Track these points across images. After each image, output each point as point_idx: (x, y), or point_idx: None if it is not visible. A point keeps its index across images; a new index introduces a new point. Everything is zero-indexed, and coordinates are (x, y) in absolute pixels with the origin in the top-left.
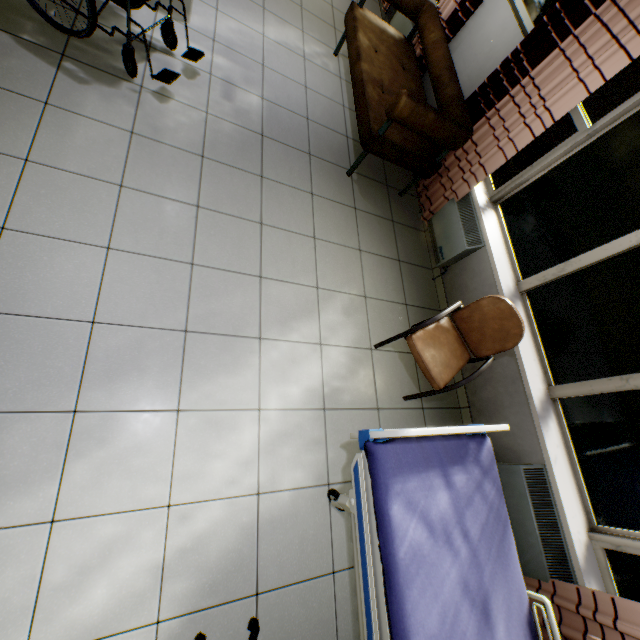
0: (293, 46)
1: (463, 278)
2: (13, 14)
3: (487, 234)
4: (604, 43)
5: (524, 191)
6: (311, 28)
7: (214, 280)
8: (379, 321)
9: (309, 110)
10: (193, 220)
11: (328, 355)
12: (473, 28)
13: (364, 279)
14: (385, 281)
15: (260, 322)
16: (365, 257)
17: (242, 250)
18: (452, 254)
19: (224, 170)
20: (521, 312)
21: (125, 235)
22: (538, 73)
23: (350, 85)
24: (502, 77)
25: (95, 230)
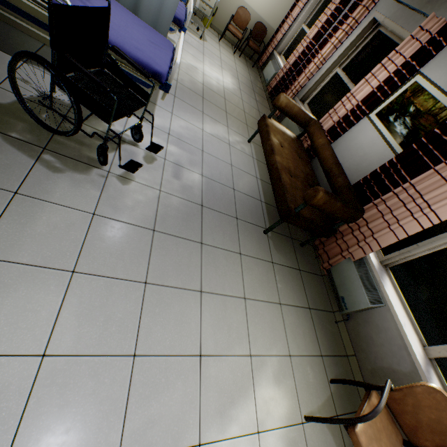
0: (222, 136)
1: (367, 329)
2: (8, 116)
3: (389, 298)
4: None
5: (412, 262)
6: (232, 125)
7: (155, 371)
8: (304, 382)
9: (234, 182)
10: (140, 299)
11: (266, 445)
12: (347, 138)
13: (287, 334)
14: (302, 333)
15: (200, 419)
16: (285, 310)
17: (184, 325)
18: (355, 307)
19: (171, 241)
20: (437, 382)
21: (66, 332)
22: (416, 182)
23: (259, 162)
24: (383, 177)
25: (33, 333)
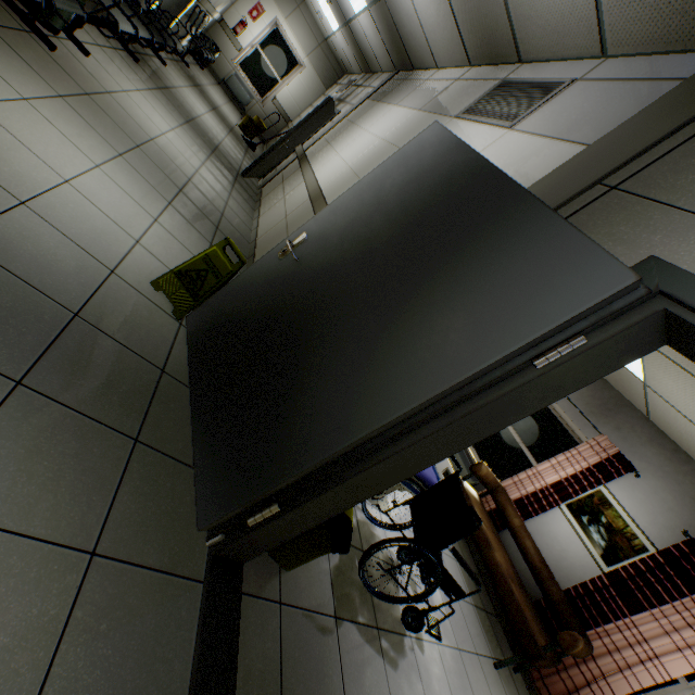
0: None
1: None
2: (347, 585)
3: None
4: (691, 634)
5: None
6: None
7: None
8: None
9: None
10: None
11: None
12: (536, 517)
13: None
14: None
15: None
16: None
17: None
18: None
19: None
20: None
21: None
22: (635, 618)
23: None
24: (599, 599)
25: None
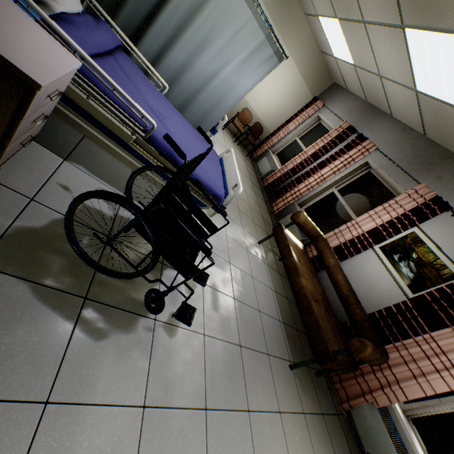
0: (240, 240)
1: None
2: (42, 248)
3: None
4: None
5: (434, 417)
6: (245, 223)
7: None
8: None
9: (258, 300)
10: None
11: None
12: (352, 260)
13: None
14: None
15: None
16: None
17: None
18: None
19: (223, 420)
20: None
21: None
22: (436, 335)
23: (269, 267)
24: (401, 319)
25: None
